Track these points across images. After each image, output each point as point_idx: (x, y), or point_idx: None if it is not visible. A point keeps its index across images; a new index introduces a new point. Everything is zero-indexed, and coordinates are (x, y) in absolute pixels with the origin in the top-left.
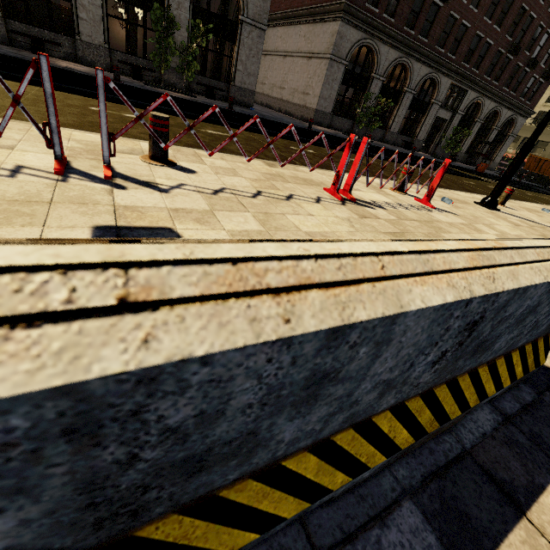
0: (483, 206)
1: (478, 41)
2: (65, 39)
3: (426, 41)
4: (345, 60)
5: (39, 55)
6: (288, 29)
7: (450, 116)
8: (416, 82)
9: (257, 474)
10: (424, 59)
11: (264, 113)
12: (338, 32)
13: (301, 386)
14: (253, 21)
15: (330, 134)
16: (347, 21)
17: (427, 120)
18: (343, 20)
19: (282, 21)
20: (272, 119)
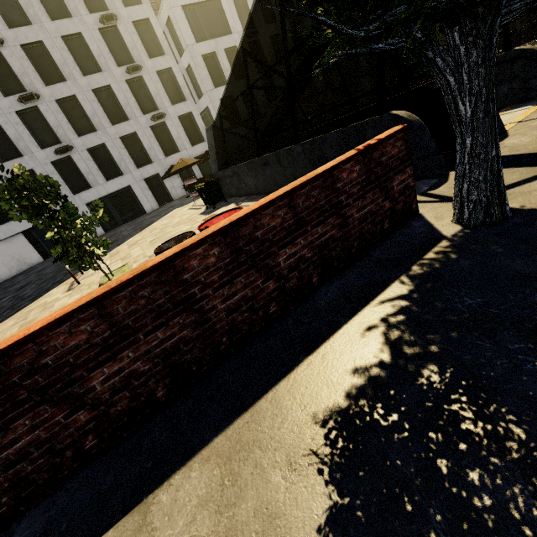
0: None
1: None
2: None
3: None
4: None
5: None
6: None
7: None
8: None
9: None
10: None
11: None
12: None
13: None
14: None
15: None
16: None
17: None
18: None
19: None
20: None
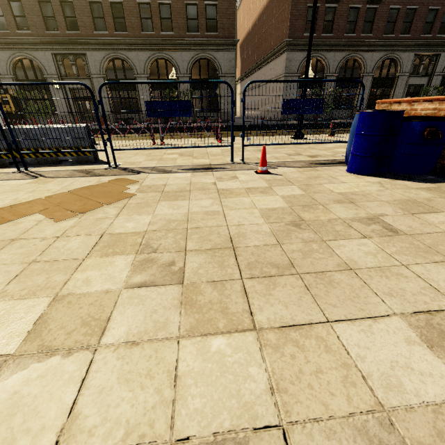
0: (292, 138)
1: (435, 13)
2: (136, 115)
3: (371, 35)
4: (297, 73)
5: (48, 121)
6: (266, 67)
7: (427, 80)
8: (371, 66)
9: (6, 150)
10: (373, 48)
11: (241, 122)
12: (286, 59)
13: (0, 135)
14: (225, 74)
15: (278, 124)
16: (292, 49)
17: (397, 91)
18: (288, 50)
19: (263, 64)
20: (234, 125)
